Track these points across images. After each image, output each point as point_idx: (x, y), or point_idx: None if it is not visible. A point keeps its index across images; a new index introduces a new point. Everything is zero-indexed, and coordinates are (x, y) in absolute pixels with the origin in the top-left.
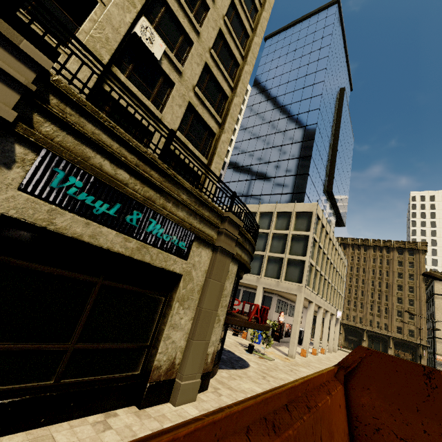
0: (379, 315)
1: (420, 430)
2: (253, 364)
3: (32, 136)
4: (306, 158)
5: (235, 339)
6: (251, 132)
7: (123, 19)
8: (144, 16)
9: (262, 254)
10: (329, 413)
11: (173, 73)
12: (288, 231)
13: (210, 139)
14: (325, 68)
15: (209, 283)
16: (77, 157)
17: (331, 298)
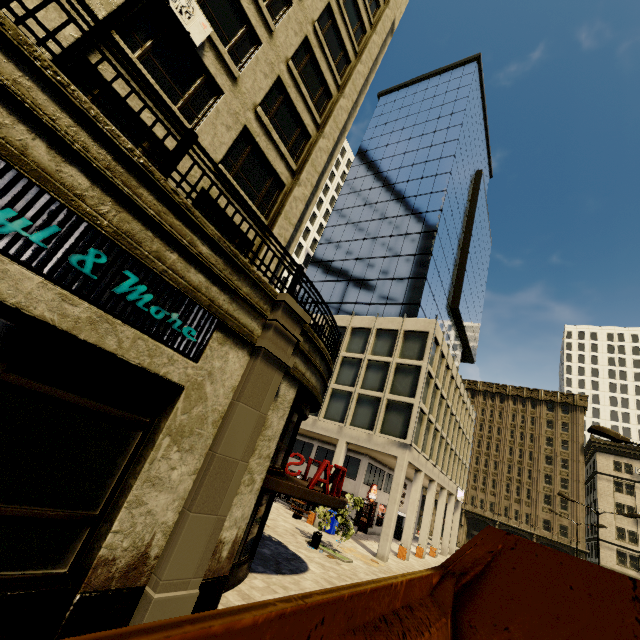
0: (518, 501)
1: None
2: (315, 567)
3: None
4: (424, 256)
5: (296, 524)
6: (350, 214)
7: None
8: None
9: (349, 390)
10: None
11: (222, 76)
12: (391, 357)
13: (276, 191)
14: (457, 139)
15: (236, 409)
16: None
17: (450, 467)
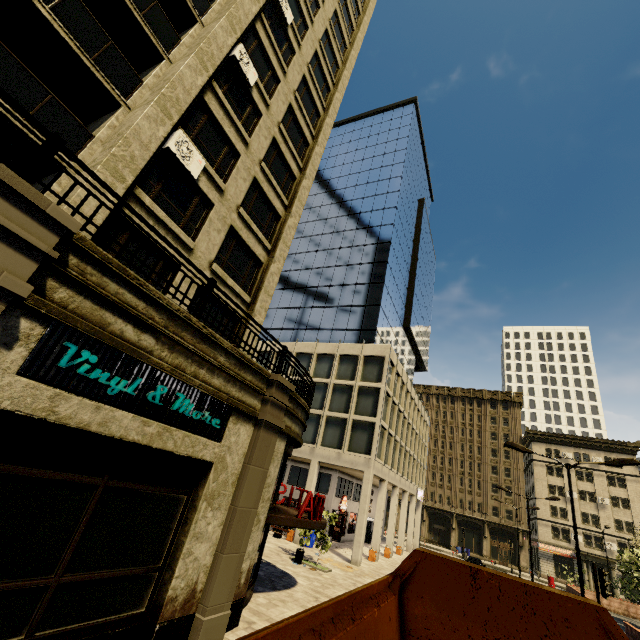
0: (471, 492)
1: (466, 635)
2: (302, 580)
3: (44, 307)
4: (377, 285)
5: (277, 543)
6: (309, 243)
7: (155, 133)
8: (181, 125)
9: (318, 413)
10: (376, 625)
11: (213, 192)
12: (354, 381)
13: (256, 269)
14: (401, 176)
15: (248, 471)
16: (94, 326)
17: (410, 471)
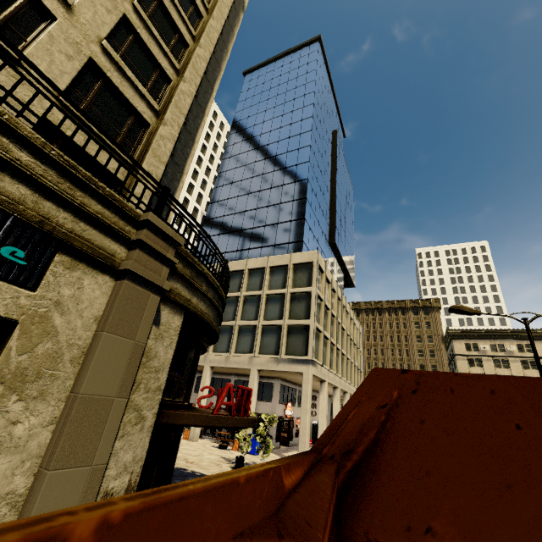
0: None
1: None
2: None
3: None
4: (300, 200)
5: (221, 454)
6: (233, 174)
7: None
8: None
9: (254, 324)
10: None
11: (52, 0)
12: (285, 289)
13: (141, 130)
14: (313, 103)
15: (100, 340)
16: None
17: (349, 374)
